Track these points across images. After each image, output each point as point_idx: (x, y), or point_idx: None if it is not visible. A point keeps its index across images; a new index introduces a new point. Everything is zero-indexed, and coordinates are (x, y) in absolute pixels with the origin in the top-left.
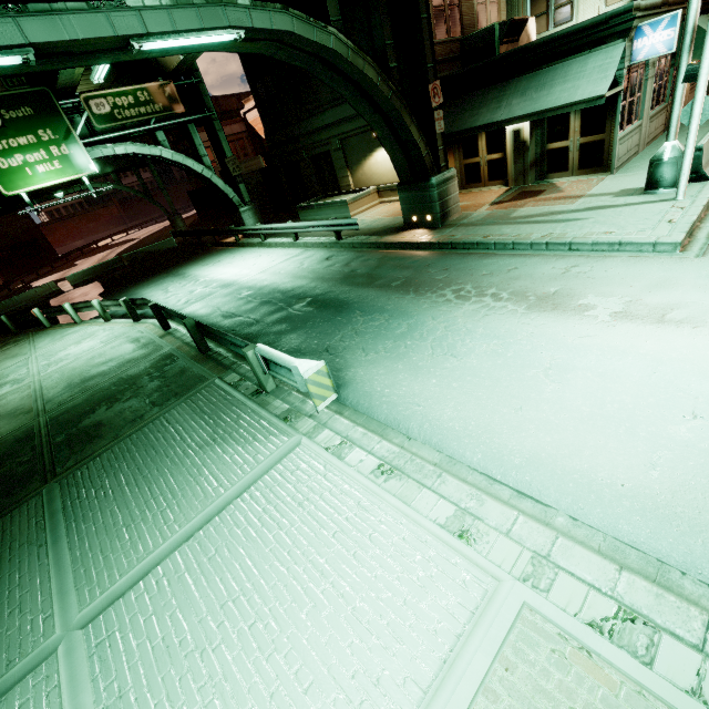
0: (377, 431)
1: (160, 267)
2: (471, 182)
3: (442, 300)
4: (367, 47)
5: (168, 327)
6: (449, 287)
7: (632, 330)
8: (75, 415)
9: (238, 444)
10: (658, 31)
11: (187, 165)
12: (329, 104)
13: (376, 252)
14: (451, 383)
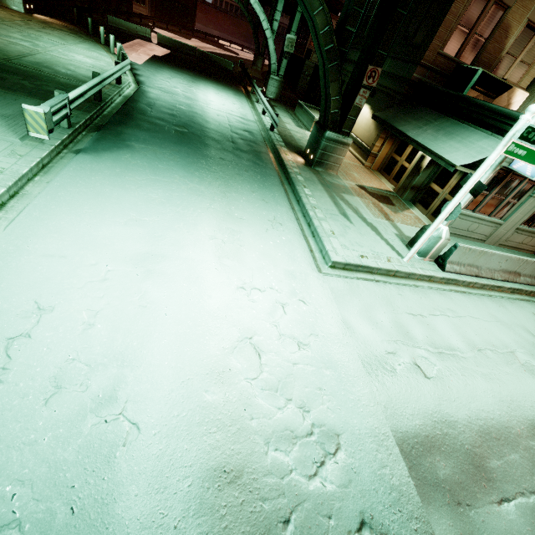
0: (50, 171)
1: (201, 70)
2: (386, 171)
3: (208, 178)
4: (347, 2)
5: (119, 83)
6: (227, 179)
7: (201, 247)
8: (9, 71)
9: (4, 124)
10: None
11: (260, 17)
12: None
13: (264, 148)
14: (107, 188)
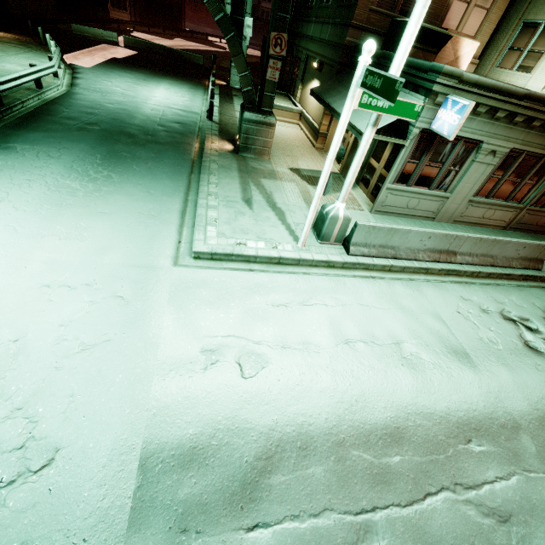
0: None
1: (164, 67)
2: None
3: (88, 173)
4: None
5: (40, 87)
6: (114, 173)
7: (24, 245)
8: None
9: None
10: (453, 111)
11: None
12: (314, 18)
13: (190, 138)
14: None
